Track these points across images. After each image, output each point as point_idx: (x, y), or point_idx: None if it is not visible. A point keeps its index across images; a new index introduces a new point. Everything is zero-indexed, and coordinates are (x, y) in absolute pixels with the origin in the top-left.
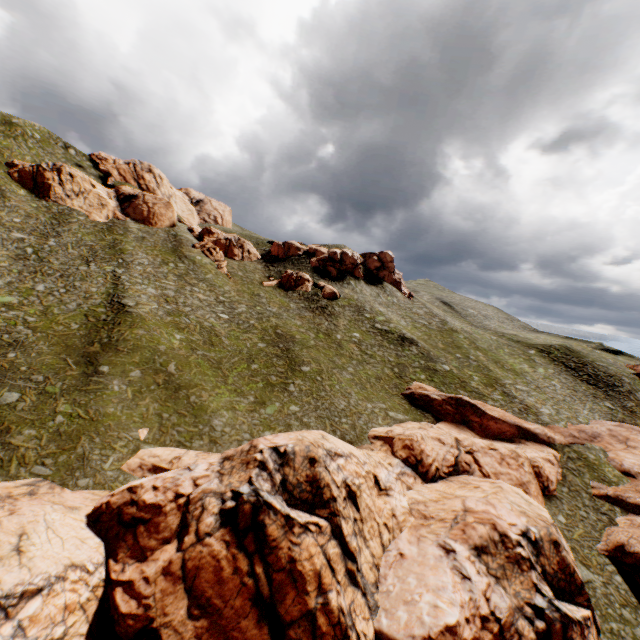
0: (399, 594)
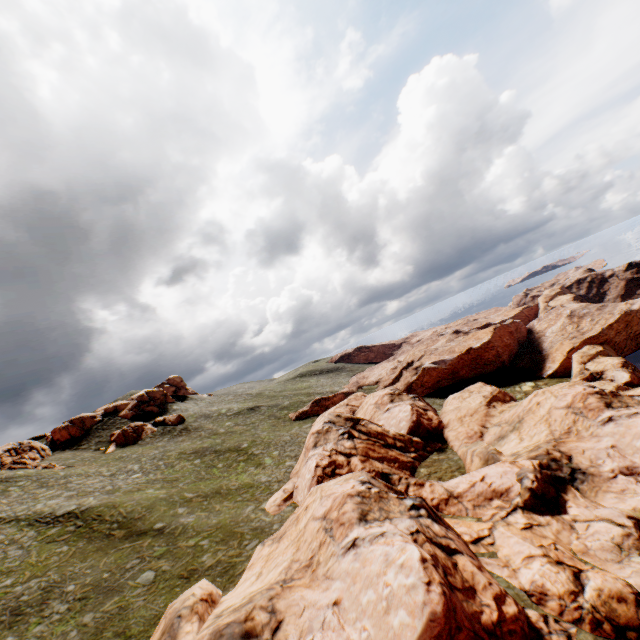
0: (396, 426)
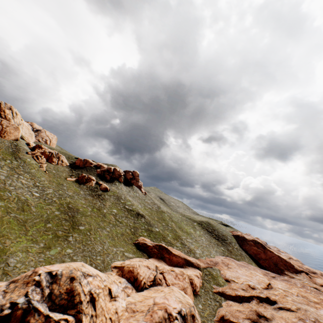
0: None
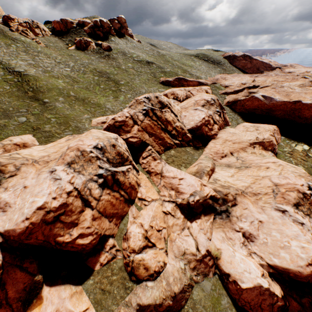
0: (189, 121)
